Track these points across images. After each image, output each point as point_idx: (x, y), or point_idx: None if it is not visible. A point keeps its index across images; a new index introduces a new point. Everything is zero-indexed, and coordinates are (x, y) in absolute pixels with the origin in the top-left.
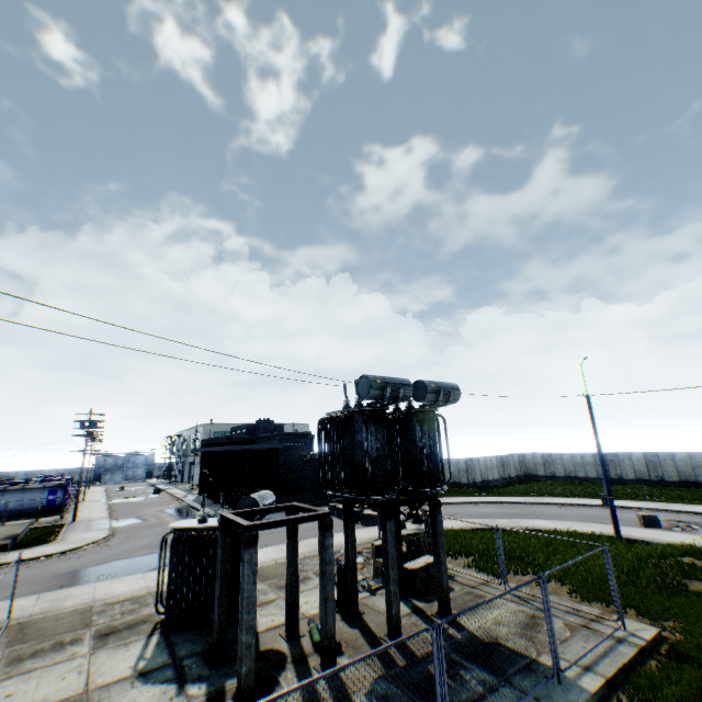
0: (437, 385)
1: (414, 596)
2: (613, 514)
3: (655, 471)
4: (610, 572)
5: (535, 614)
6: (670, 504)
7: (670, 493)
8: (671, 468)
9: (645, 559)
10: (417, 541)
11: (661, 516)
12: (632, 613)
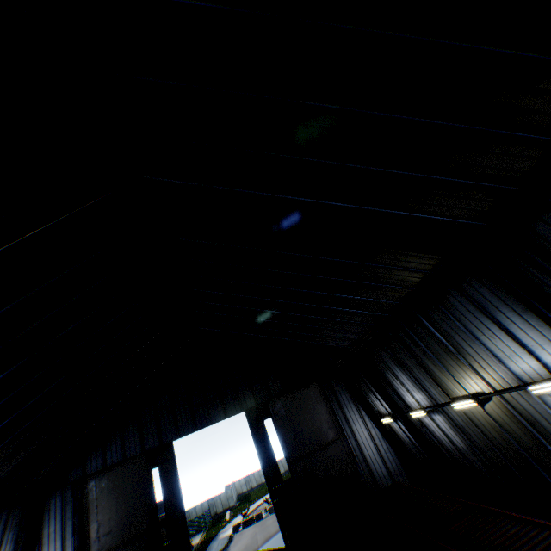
0: None
1: None
2: None
3: None
4: None
5: None
6: None
7: None
8: None
9: None
10: None
11: None
12: None
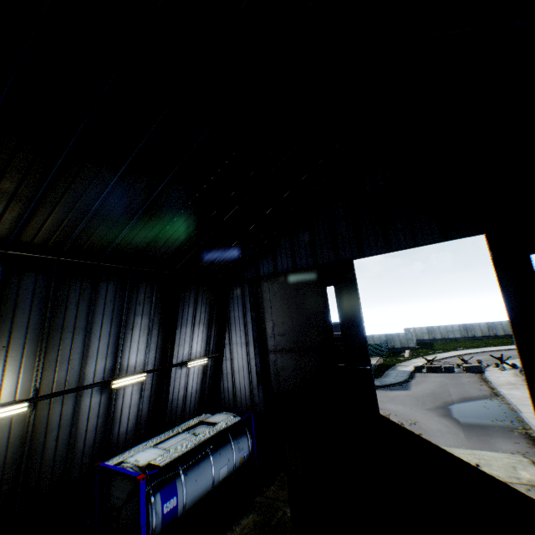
0: None
1: None
2: None
3: (492, 331)
4: None
5: None
6: None
7: None
8: (500, 329)
9: None
10: None
11: None
12: None
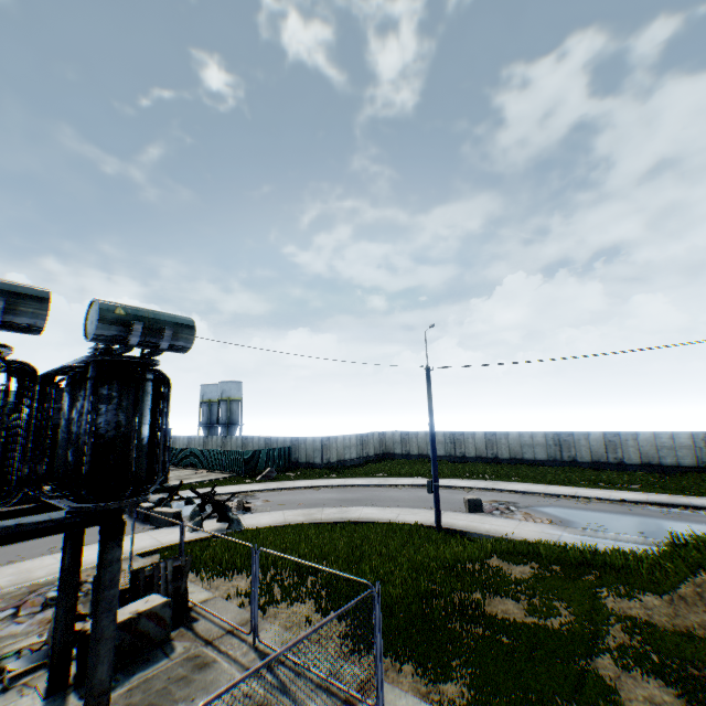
0: (134, 312)
1: (83, 683)
2: (438, 503)
3: (493, 449)
4: (376, 628)
5: (264, 703)
6: (499, 482)
7: (501, 470)
8: (506, 447)
9: (452, 566)
10: (151, 569)
11: (489, 496)
12: (410, 671)
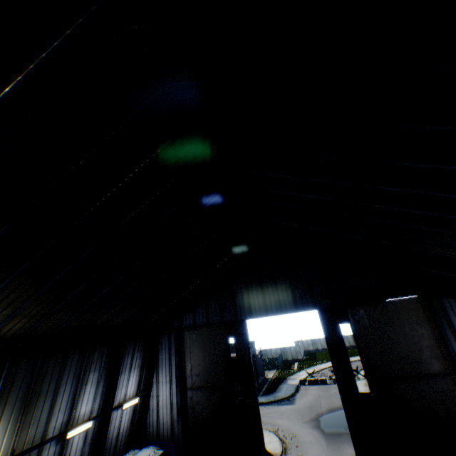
0: None
1: None
2: None
3: None
4: None
5: None
6: None
7: None
8: None
9: None
10: None
11: None
12: None
